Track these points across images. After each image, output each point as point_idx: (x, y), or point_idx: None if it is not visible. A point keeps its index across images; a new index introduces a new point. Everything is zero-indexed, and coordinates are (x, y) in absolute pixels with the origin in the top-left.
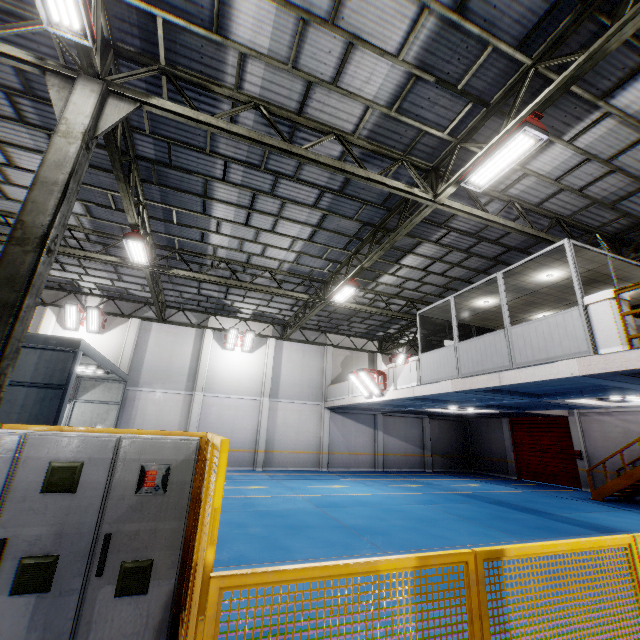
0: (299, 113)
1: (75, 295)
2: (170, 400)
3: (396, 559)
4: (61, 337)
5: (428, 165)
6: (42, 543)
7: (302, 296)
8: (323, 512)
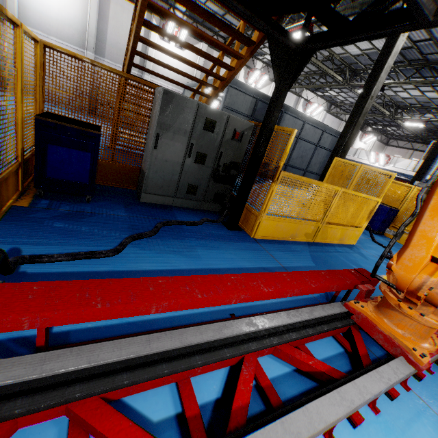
0: None
1: (252, 58)
2: None
3: None
4: (339, 132)
5: None
6: None
7: (387, 113)
8: None
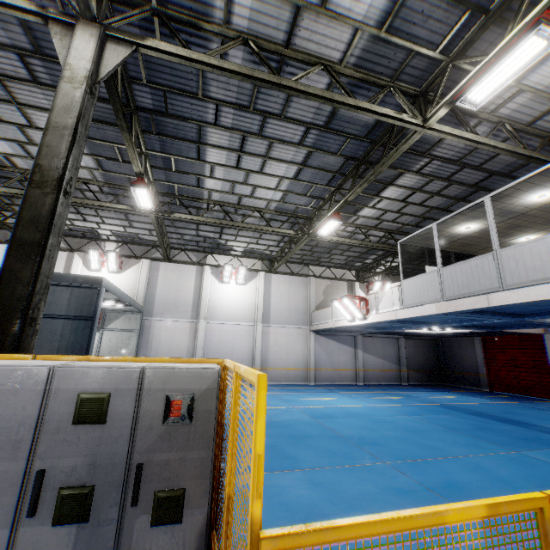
0: (287, 45)
1: (96, 242)
2: (179, 327)
3: (463, 508)
4: (86, 276)
5: (416, 90)
6: (77, 474)
7: (289, 232)
8: (319, 423)
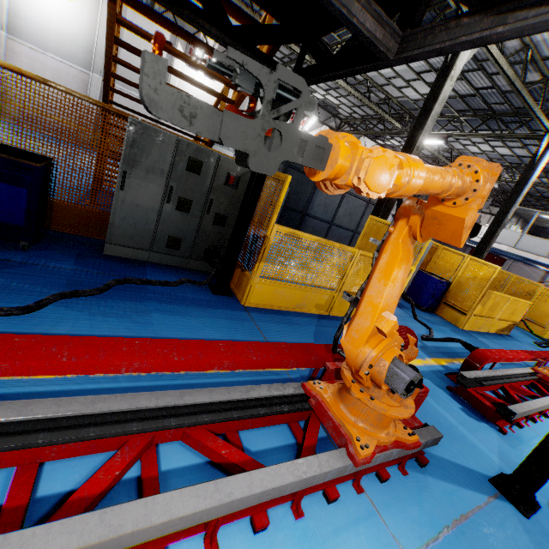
0: None
1: None
2: None
3: None
4: None
5: None
6: None
7: None
8: None
